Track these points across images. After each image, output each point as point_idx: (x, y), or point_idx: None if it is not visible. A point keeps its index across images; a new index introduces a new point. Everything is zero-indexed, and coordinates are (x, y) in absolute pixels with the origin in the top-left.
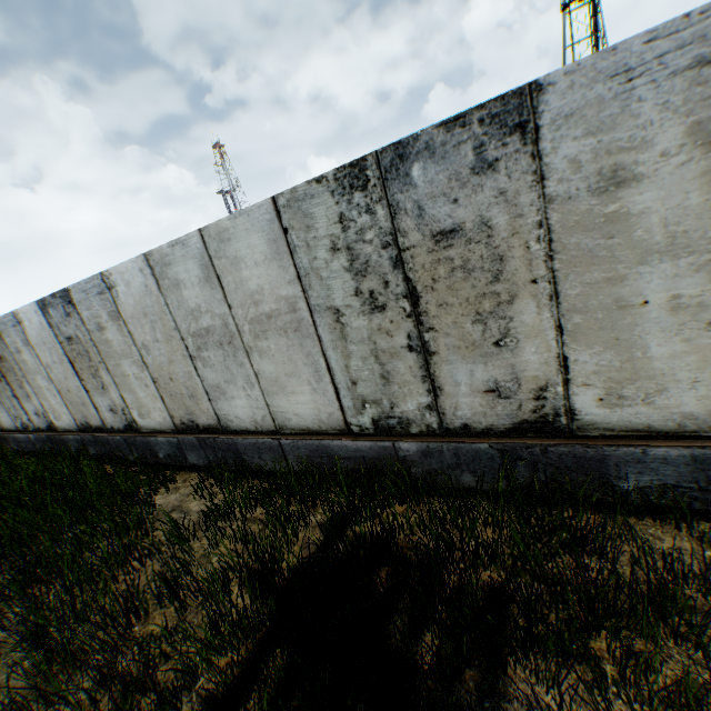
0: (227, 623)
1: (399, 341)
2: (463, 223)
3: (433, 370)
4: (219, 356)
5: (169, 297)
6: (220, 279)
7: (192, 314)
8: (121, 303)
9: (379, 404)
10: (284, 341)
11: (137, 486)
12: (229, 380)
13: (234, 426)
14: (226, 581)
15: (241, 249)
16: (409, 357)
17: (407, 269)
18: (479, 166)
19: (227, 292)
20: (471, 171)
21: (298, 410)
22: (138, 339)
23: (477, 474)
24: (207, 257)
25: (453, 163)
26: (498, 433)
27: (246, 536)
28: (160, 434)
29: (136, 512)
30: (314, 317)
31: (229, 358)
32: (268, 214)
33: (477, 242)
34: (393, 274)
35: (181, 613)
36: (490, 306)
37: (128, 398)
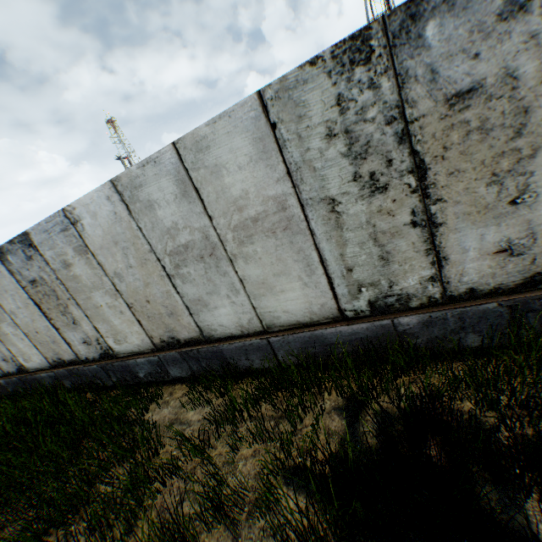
0: (311, 538)
1: (401, 219)
2: (483, 80)
3: (438, 241)
4: (199, 269)
5: (141, 220)
6: (198, 191)
7: (168, 233)
8: (88, 236)
9: (376, 286)
10: (272, 242)
11: (125, 407)
12: (211, 291)
13: (218, 334)
14: (276, 488)
15: (222, 155)
16: (412, 233)
17: (414, 142)
18: (507, 10)
19: (206, 204)
20: (497, 19)
21: (287, 307)
22: (109, 269)
23: (481, 334)
24: (182, 170)
25: (476, 13)
26: (505, 291)
27: (281, 436)
28: (139, 356)
29: (138, 434)
30: (306, 211)
31: (211, 269)
32: (252, 112)
33: (497, 98)
34: (398, 151)
35: (233, 531)
36: (507, 164)
37: (101, 328)
